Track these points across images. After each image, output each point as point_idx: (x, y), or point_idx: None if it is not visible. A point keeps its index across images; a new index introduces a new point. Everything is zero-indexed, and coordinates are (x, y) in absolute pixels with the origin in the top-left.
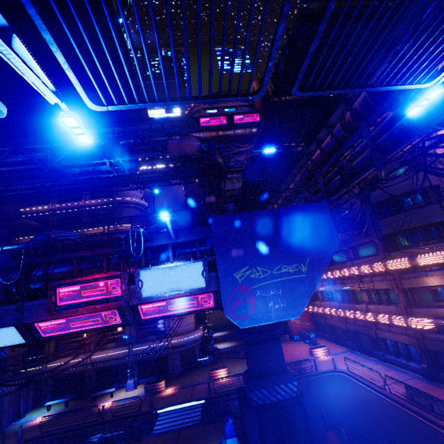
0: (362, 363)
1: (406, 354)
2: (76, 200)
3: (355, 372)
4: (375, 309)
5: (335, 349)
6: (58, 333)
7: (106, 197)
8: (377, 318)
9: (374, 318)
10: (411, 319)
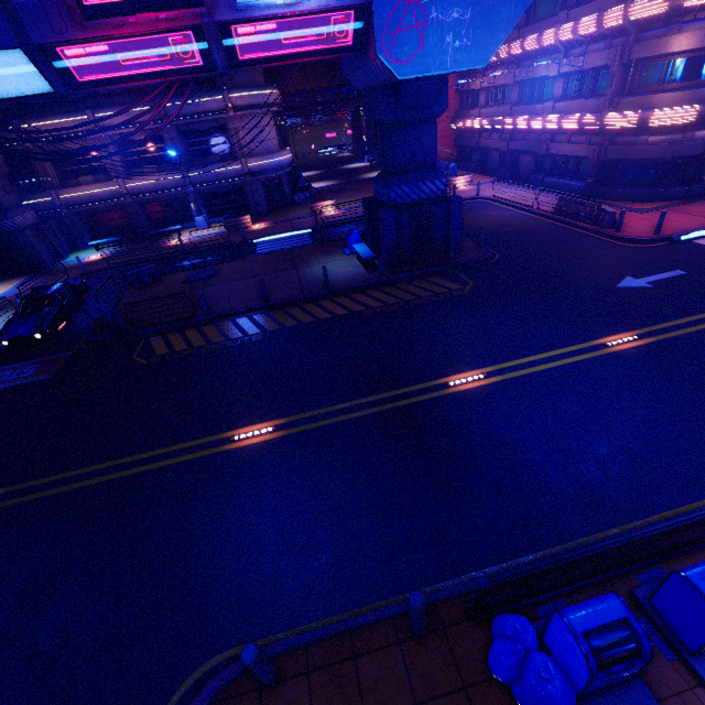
0: (512, 190)
1: (573, 173)
2: None
3: (501, 197)
4: (565, 107)
5: (480, 180)
6: (102, 77)
7: None
8: (561, 121)
9: (557, 123)
10: (611, 115)
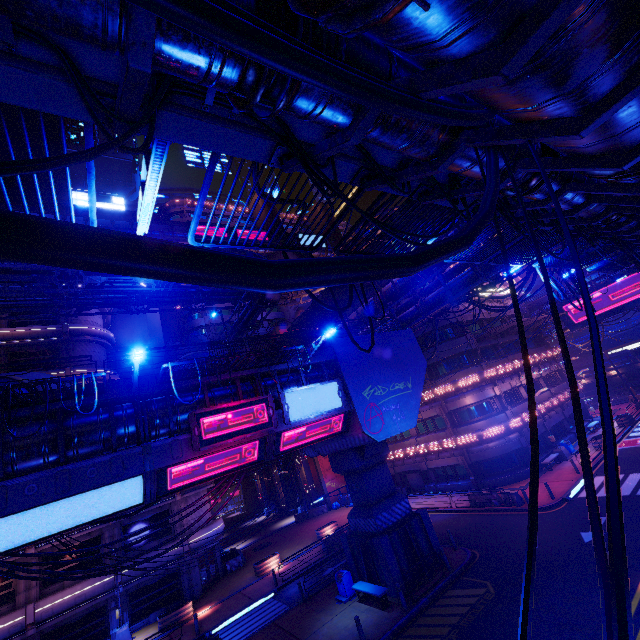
0: (419, 500)
1: (455, 476)
2: None
3: (419, 507)
4: (425, 439)
5: None
6: (186, 482)
7: (42, 324)
8: (428, 447)
9: (426, 448)
10: (459, 437)
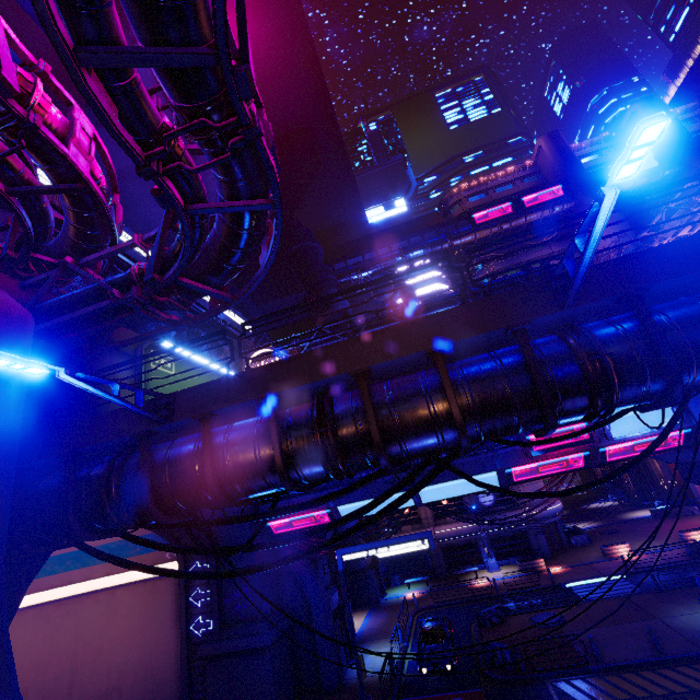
0: None
1: None
2: None
3: None
4: None
5: None
6: (526, 477)
7: None
8: None
9: None
10: None
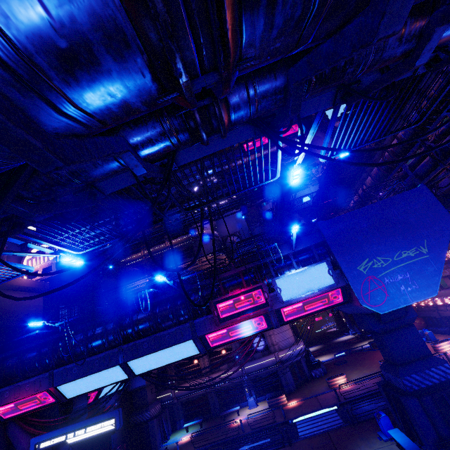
0: None
1: None
2: (160, 243)
3: None
4: None
5: None
6: (221, 342)
7: (183, 235)
8: None
9: None
10: None
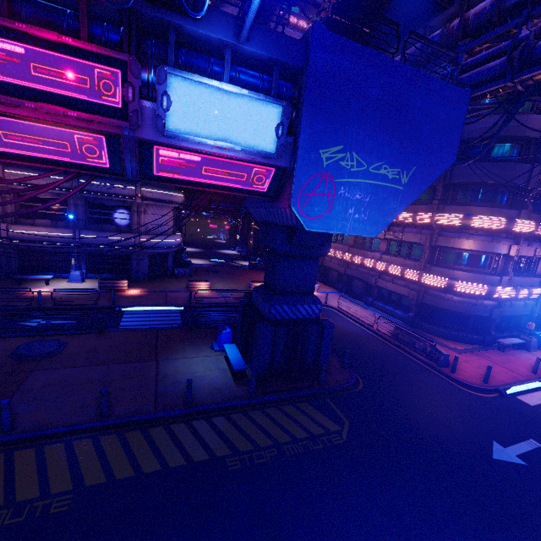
0: (350, 304)
1: (396, 304)
2: None
3: (344, 309)
4: (390, 259)
5: (324, 289)
6: None
7: None
8: (388, 268)
9: (385, 268)
10: (426, 275)
